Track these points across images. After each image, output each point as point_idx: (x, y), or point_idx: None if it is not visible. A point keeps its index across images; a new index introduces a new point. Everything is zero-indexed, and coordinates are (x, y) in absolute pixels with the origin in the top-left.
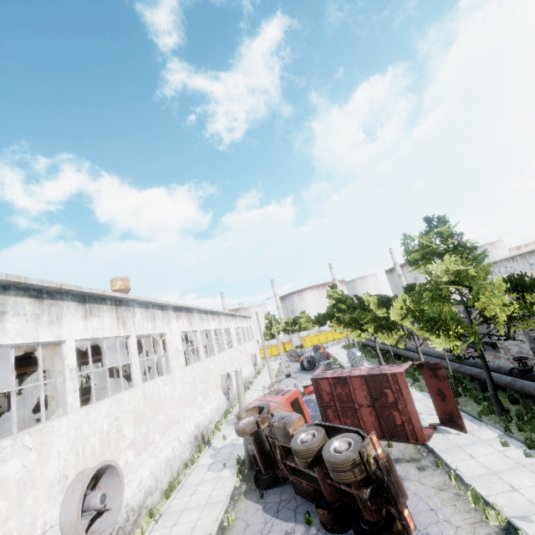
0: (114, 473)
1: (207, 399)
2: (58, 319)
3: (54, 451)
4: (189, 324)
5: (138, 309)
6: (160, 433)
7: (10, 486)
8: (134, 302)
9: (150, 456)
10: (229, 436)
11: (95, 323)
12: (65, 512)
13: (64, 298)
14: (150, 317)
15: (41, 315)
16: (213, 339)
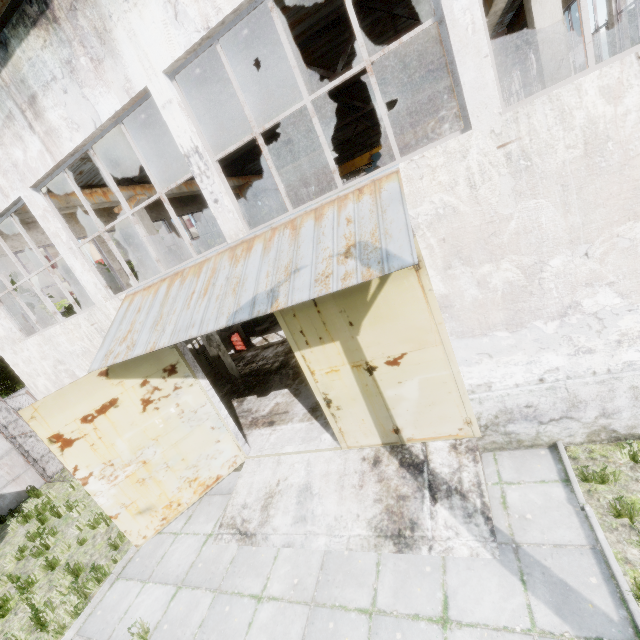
0: None
1: None
2: None
3: None
4: None
5: None
6: None
7: None
8: None
9: None
10: None
11: None
12: None
13: None
14: None
15: None
16: None
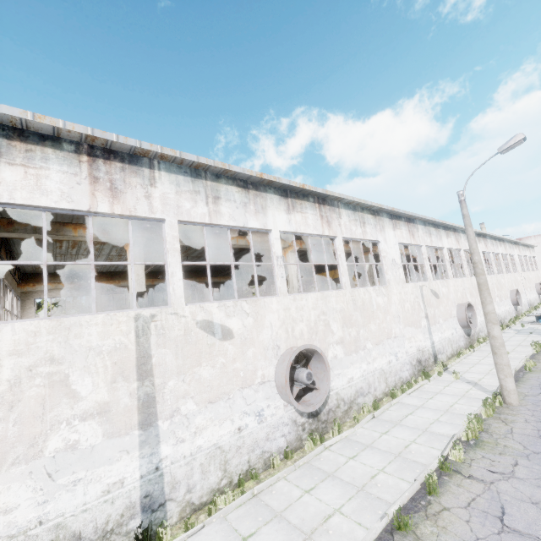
0: (471, 309)
1: (501, 302)
2: (440, 238)
3: (450, 291)
4: (485, 247)
5: (461, 234)
6: (480, 306)
7: (444, 296)
8: (459, 230)
9: (478, 315)
10: (526, 326)
11: (449, 241)
12: (459, 314)
13: (440, 228)
14: (466, 239)
15: (437, 235)
16: (501, 261)
